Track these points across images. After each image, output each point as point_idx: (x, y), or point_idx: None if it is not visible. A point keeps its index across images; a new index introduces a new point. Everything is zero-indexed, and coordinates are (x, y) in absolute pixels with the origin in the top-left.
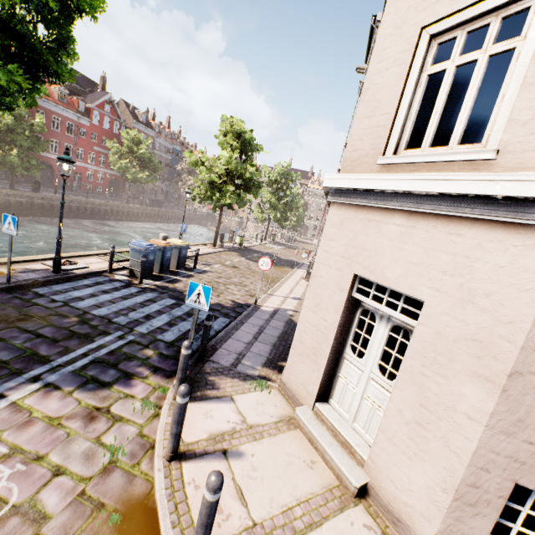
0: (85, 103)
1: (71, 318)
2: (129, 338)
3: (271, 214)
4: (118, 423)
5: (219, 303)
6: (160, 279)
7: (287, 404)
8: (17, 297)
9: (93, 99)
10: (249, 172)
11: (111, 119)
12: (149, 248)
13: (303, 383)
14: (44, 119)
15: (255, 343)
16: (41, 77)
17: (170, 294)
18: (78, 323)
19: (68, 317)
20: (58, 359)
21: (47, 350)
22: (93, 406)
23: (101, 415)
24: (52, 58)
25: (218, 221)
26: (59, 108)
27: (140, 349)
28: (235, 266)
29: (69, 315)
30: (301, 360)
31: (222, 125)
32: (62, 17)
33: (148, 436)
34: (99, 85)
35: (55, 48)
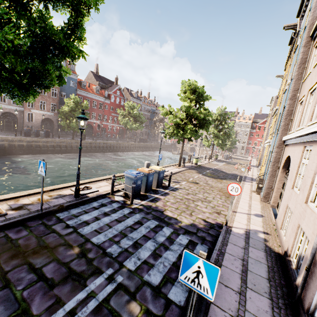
0: (108, 92)
1: (74, 249)
2: (117, 281)
3: (214, 141)
4: None
5: (193, 223)
6: (145, 198)
7: None
8: (44, 223)
9: (111, 89)
10: (203, 114)
11: (120, 98)
12: (137, 176)
13: None
14: (89, 103)
15: (247, 293)
16: (52, 50)
17: (153, 214)
18: (78, 255)
19: (72, 247)
20: None
21: (38, 304)
22: None
23: None
24: (63, 37)
25: (181, 150)
26: (96, 96)
27: (126, 302)
28: (196, 182)
29: (73, 244)
30: None
31: (182, 87)
32: (74, 11)
33: None
34: (114, 82)
35: (68, 34)
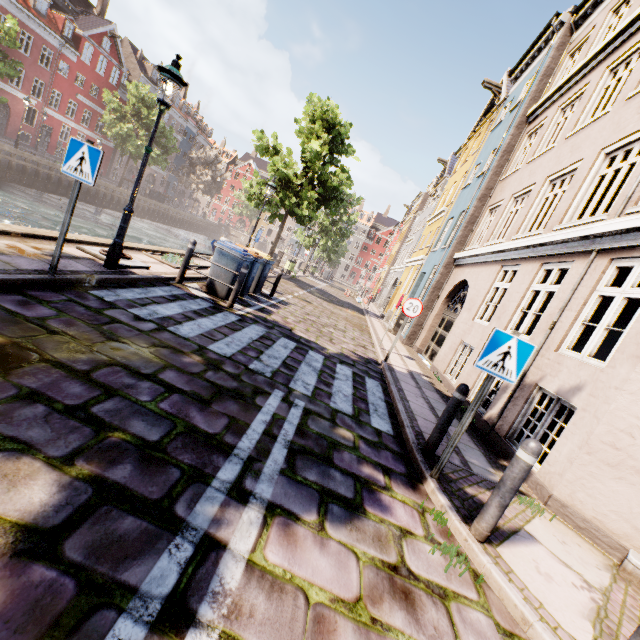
0: (75, 26)
1: (191, 356)
2: (299, 405)
3: (321, 240)
4: (450, 604)
5: (343, 353)
6: (248, 305)
7: (584, 540)
8: (75, 301)
9: (87, 25)
10: (338, 179)
11: (109, 61)
12: (246, 256)
13: (622, 512)
14: None
15: None
16: None
17: (280, 331)
18: (208, 366)
19: (184, 353)
20: (238, 444)
21: (206, 421)
22: (381, 562)
23: (412, 586)
24: None
25: (277, 237)
26: (34, 21)
27: (331, 428)
28: (307, 300)
29: (183, 349)
30: (615, 475)
31: (308, 107)
32: None
33: (515, 635)
34: (96, 8)
35: None
